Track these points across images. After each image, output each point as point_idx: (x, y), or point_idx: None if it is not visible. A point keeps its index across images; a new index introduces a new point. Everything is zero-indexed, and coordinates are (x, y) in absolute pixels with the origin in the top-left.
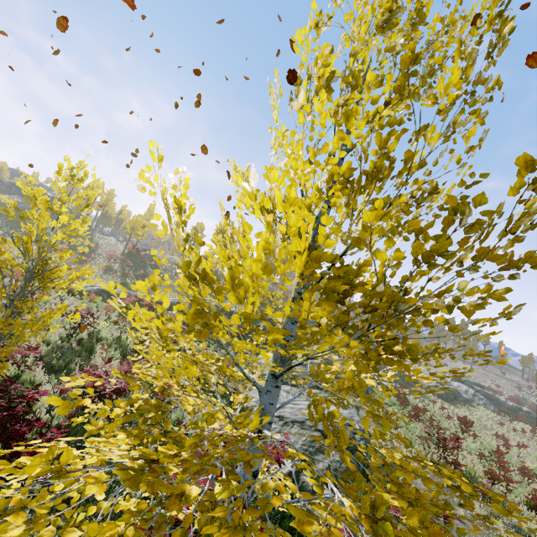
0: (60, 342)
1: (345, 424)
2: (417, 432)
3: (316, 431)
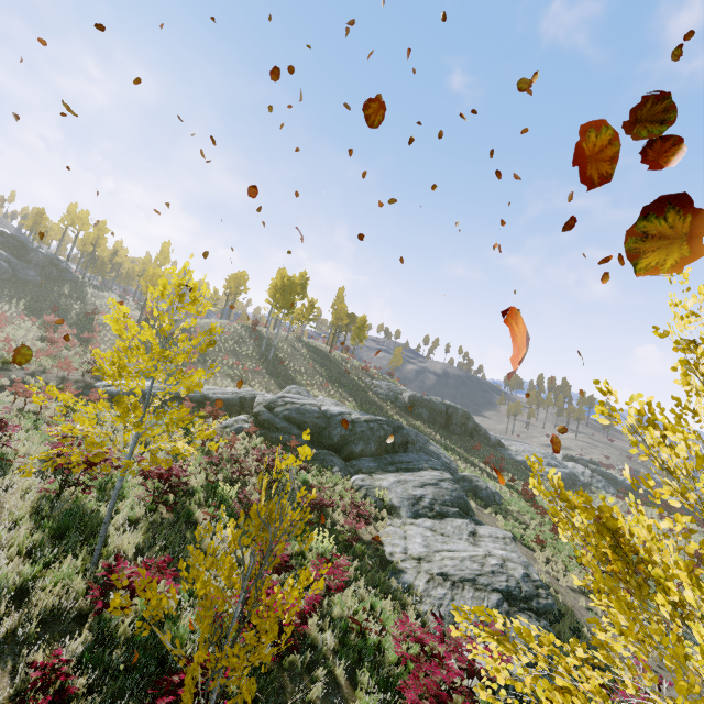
0: (144, 512)
1: (522, 575)
2: (567, 551)
3: (494, 592)
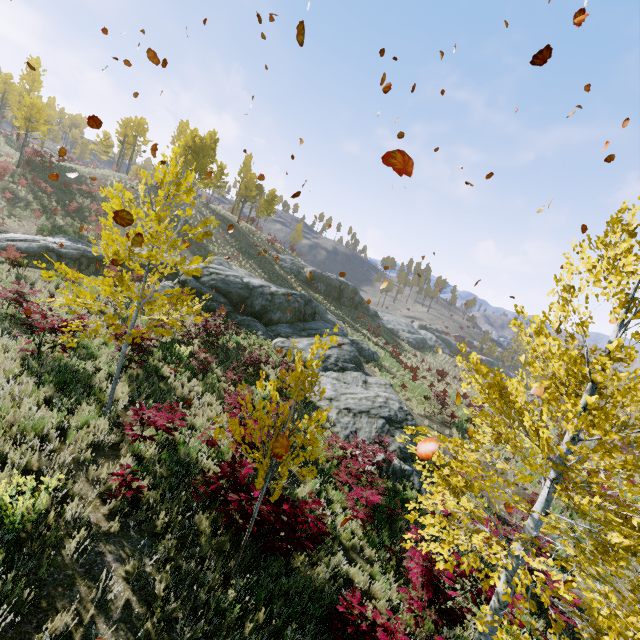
0: None
1: (398, 408)
2: (419, 392)
3: (381, 418)
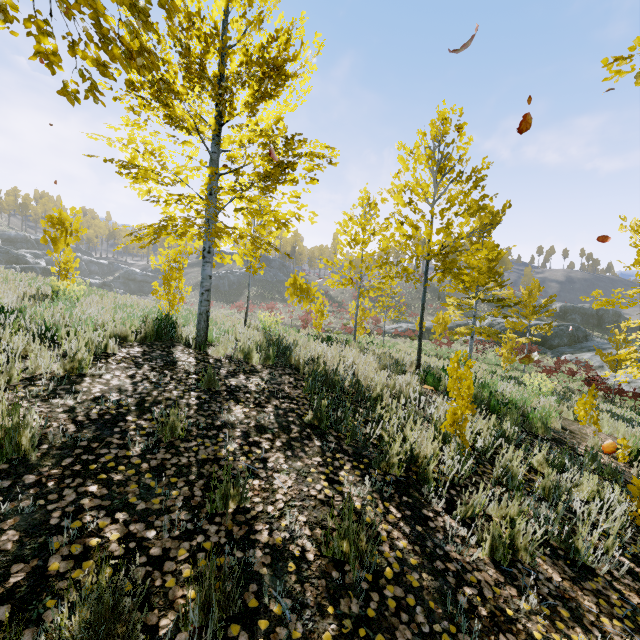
0: None
1: None
2: None
3: None
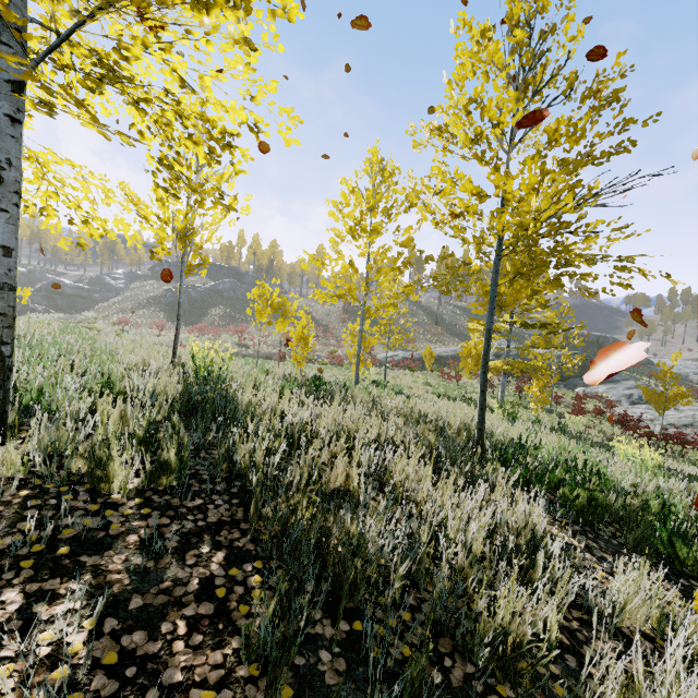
0: None
1: None
2: None
3: None
